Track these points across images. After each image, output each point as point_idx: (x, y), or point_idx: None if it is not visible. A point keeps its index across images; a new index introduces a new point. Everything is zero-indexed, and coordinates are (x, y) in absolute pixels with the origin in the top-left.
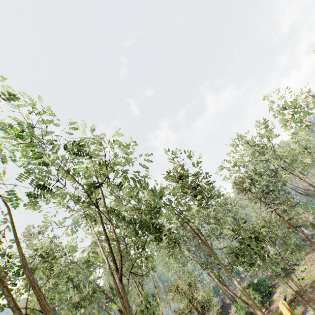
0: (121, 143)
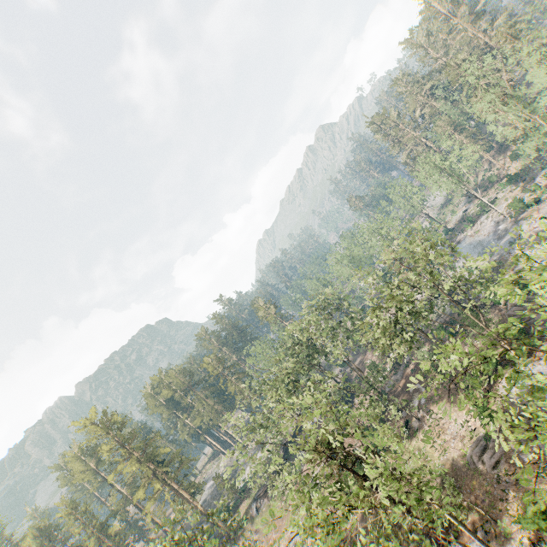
0: None
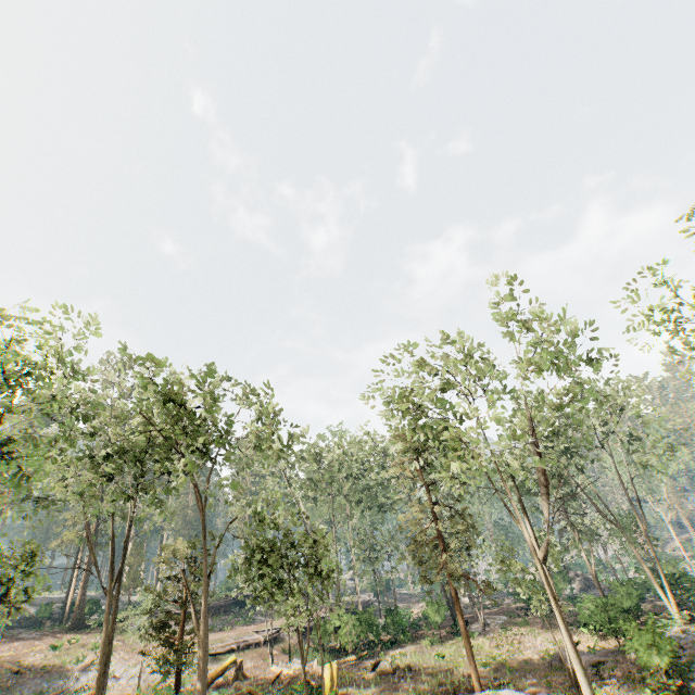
0: (33, 321)
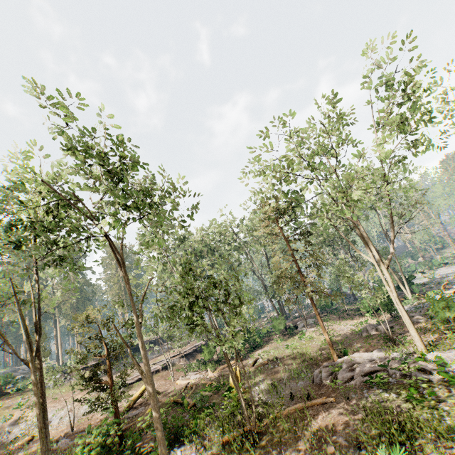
0: None
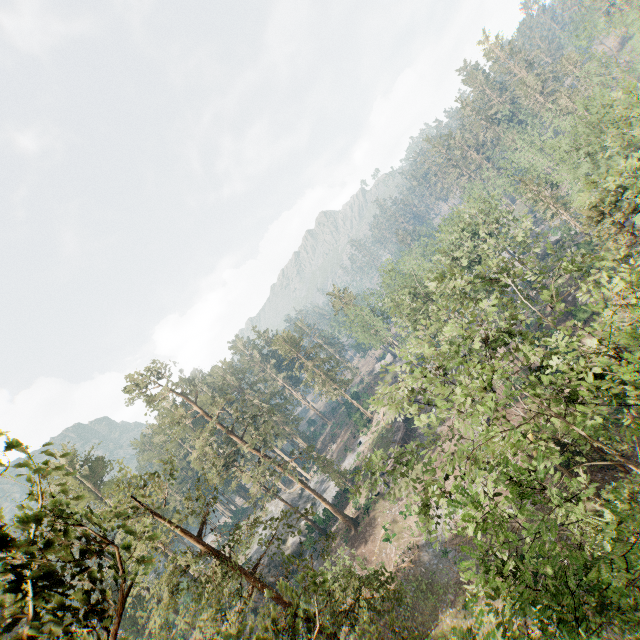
0: None
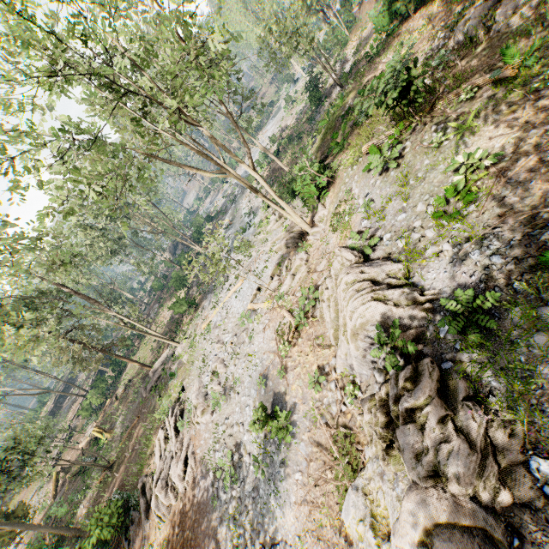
0: None
